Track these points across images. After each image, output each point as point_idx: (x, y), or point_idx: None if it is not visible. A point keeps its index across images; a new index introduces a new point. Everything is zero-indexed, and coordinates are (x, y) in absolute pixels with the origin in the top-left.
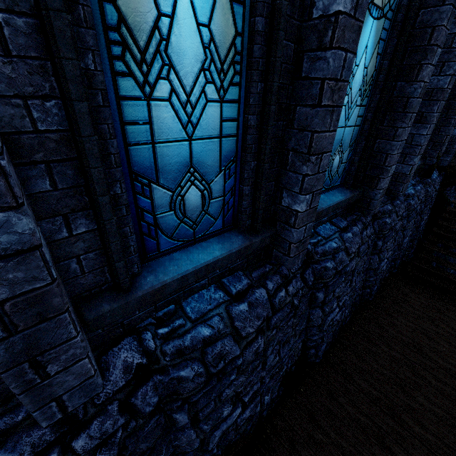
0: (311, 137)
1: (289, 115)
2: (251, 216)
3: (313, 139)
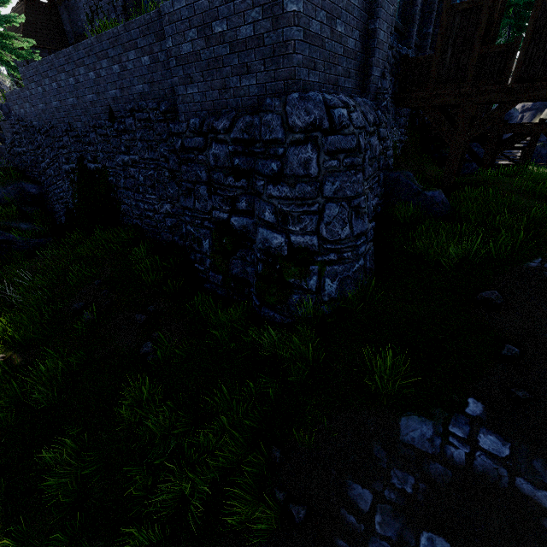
0: (433, 6)
1: (426, 2)
2: (417, 34)
3: (434, 6)
